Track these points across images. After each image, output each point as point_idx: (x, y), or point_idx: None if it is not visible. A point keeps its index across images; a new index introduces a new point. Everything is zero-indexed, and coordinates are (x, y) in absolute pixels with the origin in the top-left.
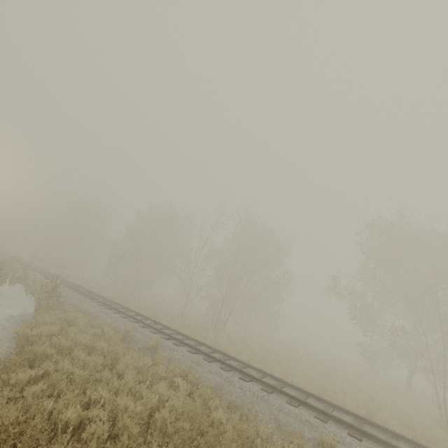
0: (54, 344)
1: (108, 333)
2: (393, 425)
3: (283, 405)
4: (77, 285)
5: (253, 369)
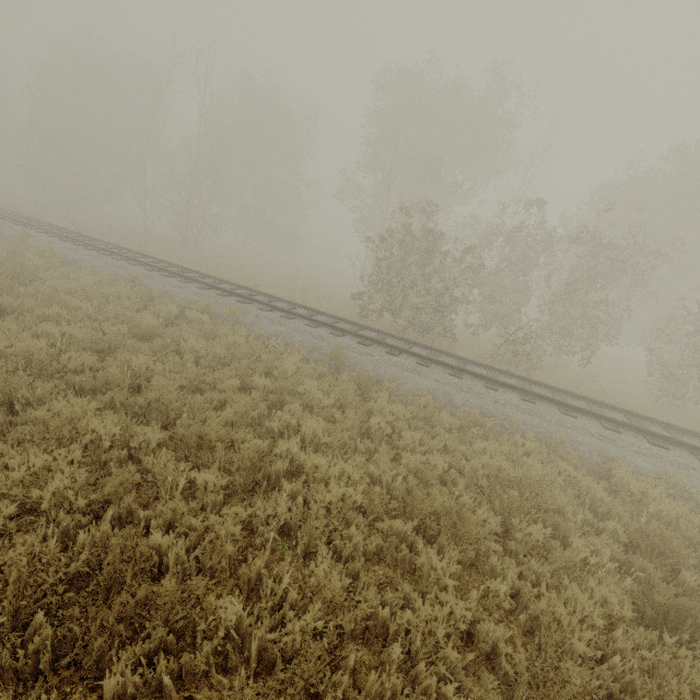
0: None
1: None
2: (276, 293)
3: (137, 270)
4: None
5: (151, 258)
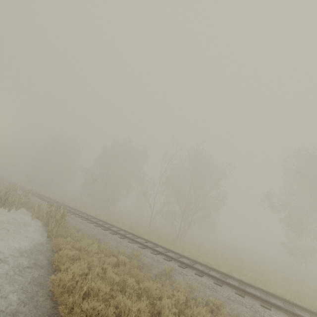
0: (95, 291)
1: (123, 261)
2: None
3: None
4: (67, 206)
5: (254, 288)
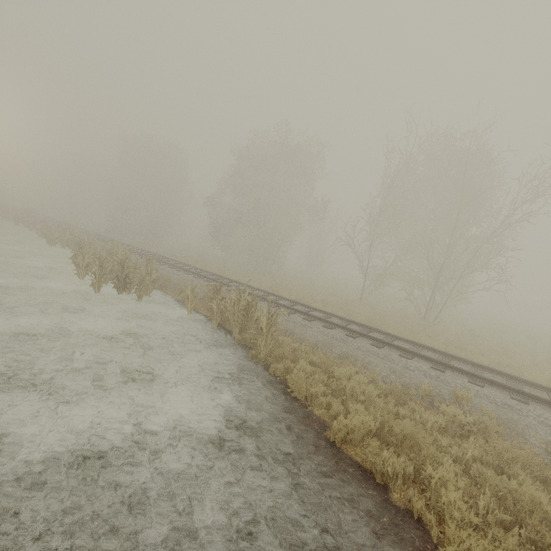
0: None
1: (457, 418)
2: None
3: None
4: (217, 276)
5: None
